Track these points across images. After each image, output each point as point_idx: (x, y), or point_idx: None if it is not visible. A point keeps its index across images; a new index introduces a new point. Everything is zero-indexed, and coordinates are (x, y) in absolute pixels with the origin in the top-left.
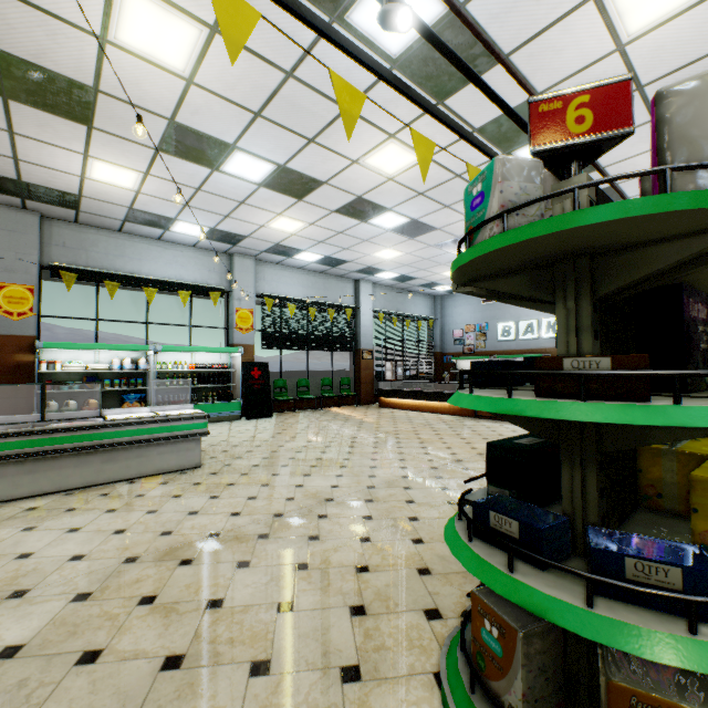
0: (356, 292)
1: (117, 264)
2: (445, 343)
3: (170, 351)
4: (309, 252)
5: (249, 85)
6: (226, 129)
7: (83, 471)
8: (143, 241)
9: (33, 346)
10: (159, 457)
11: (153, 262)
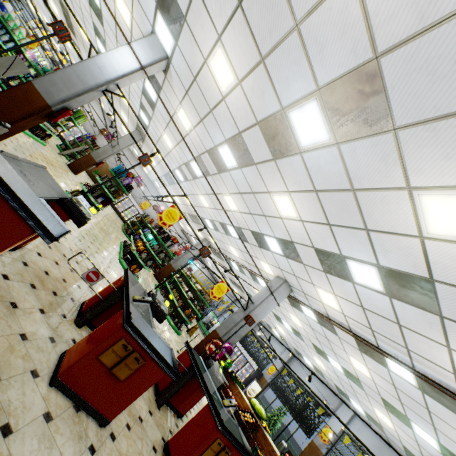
0: None
1: None
2: None
3: None
4: None
5: None
6: None
7: None
8: None
9: None
10: None
11: None
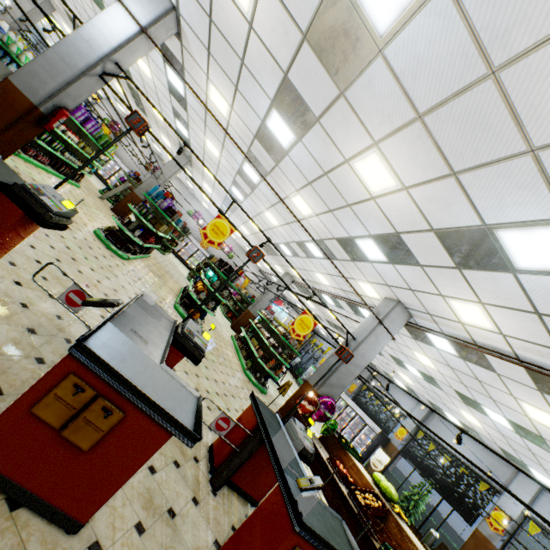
0: None
1: None
2: None
3: None
4: None
5: None
6: None
7: None
8: None
9: None
10: None
11: None
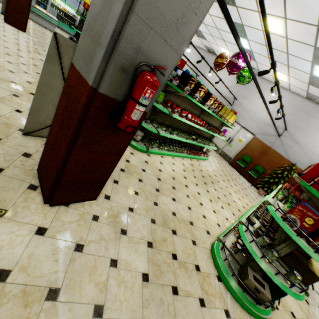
0: None
1: None
2: None
3: None
4: None
5: None
6: None
7: (30, 15)
8: None
9: None
10: (46, 24)
11: None
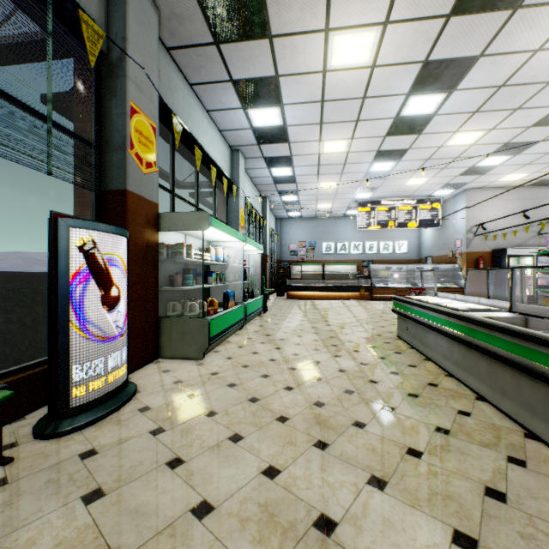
0: (263, 207)
1: (188, 126)
2: (282, 253)
3: (248, 243)
4: (291, 169)
5: (536, 73)
6: (475, 81)
7: None
8: (199, 106)
9: (156, 219)
10: None
11: (204, 136)
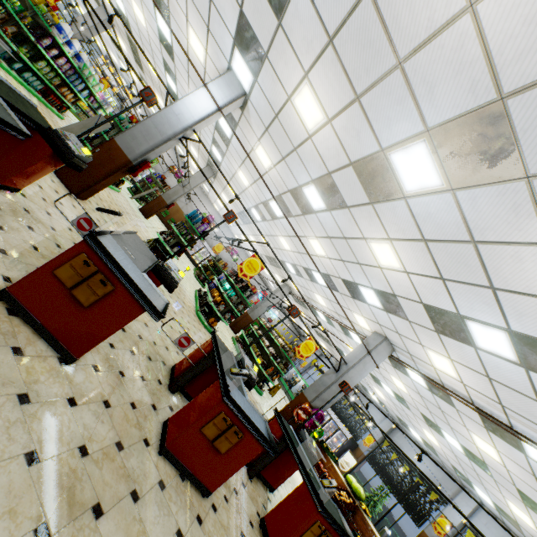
0: None
1: None
2: None
3: None
4: None
5: None
6: None
7: None
8: None
9: None
10: None
11: None
